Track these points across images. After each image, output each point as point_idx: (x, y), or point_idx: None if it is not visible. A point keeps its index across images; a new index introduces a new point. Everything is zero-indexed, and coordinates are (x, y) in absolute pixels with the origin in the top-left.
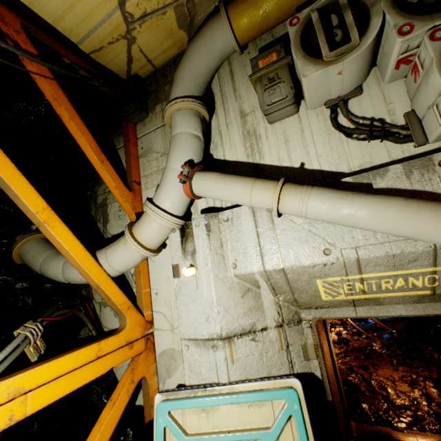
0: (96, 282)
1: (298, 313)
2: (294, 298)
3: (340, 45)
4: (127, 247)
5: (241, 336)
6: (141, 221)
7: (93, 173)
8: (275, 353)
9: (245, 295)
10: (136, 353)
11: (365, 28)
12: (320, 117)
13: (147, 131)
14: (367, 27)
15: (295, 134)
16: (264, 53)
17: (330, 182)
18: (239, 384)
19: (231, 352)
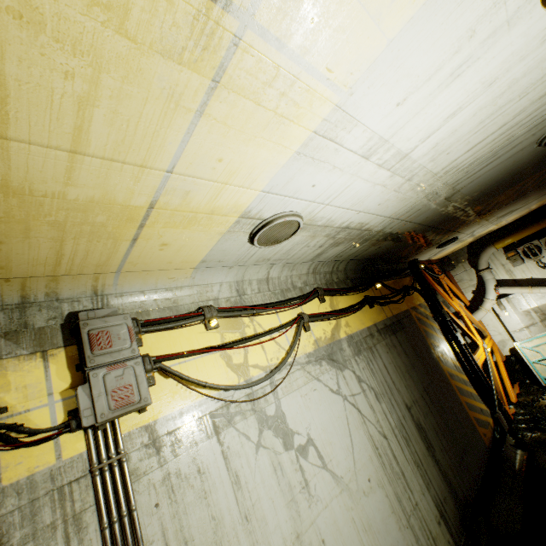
0: (477, 323)
1: (545, 317)
2: (542, 313)
3: (534, 252)
4: (482, 312)
5: (530, 326)
6: (484, 304)
7: (435, 292)
8: (542, 328)
9: (526, 316)
10: (492, 341)
11: (540, 249)
12: (532, 264)
13: (457, 273)
14: (540, 248)
15: (525, 269)
16: (508, 252)
17: (543, 283)
18: (536, 335)
19: (529, 330)
